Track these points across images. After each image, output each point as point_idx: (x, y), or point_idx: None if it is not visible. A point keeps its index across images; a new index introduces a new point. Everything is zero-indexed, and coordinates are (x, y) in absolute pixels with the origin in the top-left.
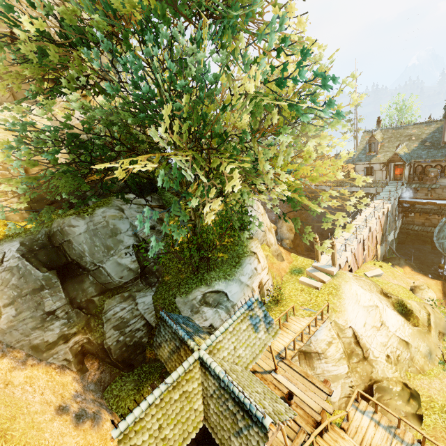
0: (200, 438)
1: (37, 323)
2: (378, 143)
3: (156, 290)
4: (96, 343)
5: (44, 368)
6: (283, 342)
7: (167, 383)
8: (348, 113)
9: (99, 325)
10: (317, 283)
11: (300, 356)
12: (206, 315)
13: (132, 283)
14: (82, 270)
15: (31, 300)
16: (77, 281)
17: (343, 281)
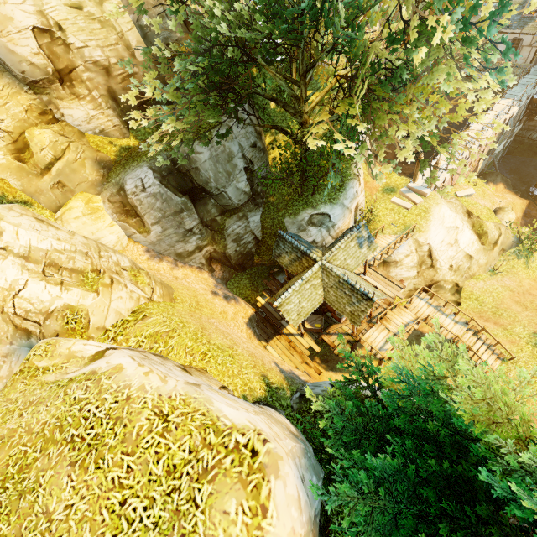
0: None
1: (180, 237)
2: None
3: (263, 211)
4: (220, 252)
5: (189, 269)
6: (371, 254)
7: (303, 279)
8: None
9: (222, 239)
10: (408, 205)
11: (380, 264)
12: (311, 233)
13: (245, 205)
14: (205, 193)
15: (173, 220)
16: (201, 204)
17: (434, 204)
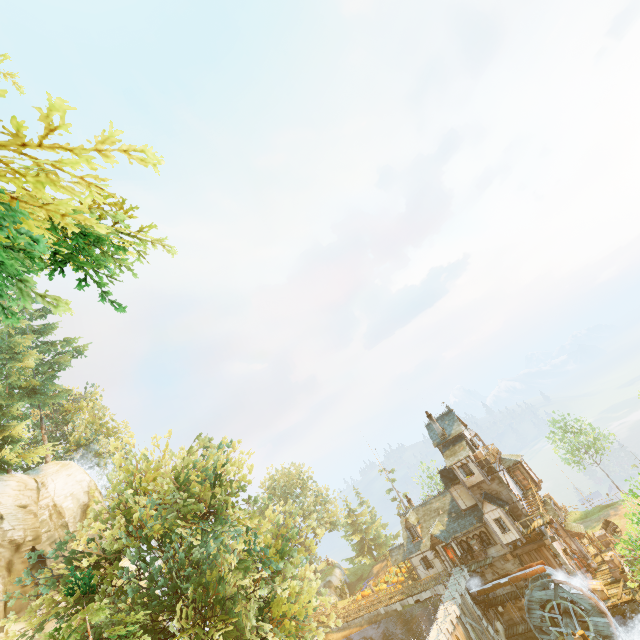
0: None
1: None
2: (415, 527)
3: None
4: None
5: None
6: None
7: None
8: (389, 491)
9: None
10: None
11: None
12: None
13: None
14: None
15: None
16: None
17: None
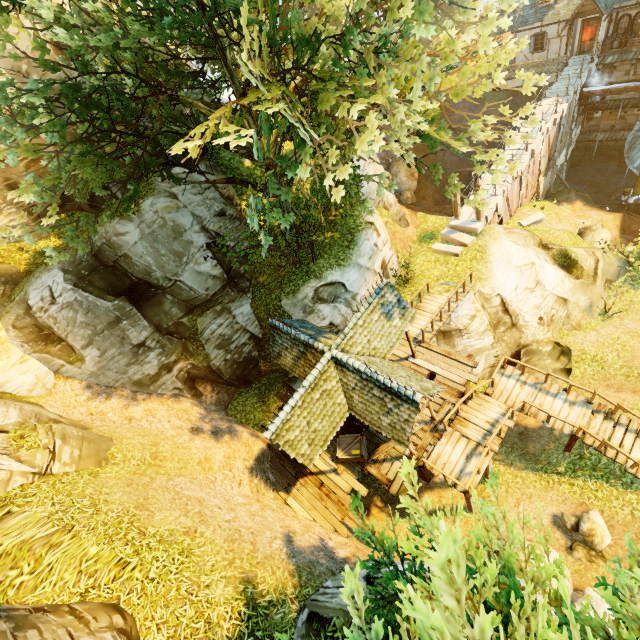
0: (344, 427)
1: (130, 358)
2: None
3: (253, 297)
4: (202, 367)
5: (157, 401)
6: (419, 326)
7: (305, 386)
8: None
9: (199, 347)
10: (456, 249)
11: (438, 337)
12: (323, 313)
13: (221, 294)
14: (155, 289)
15: (111, 336)
16: (153, 305)
17: (491, 240)
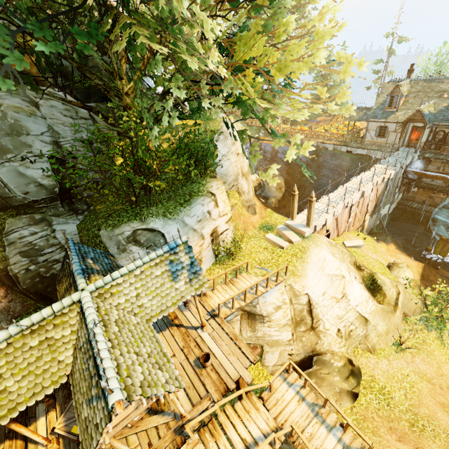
0: None
1: None
2: (401, 97)
3: (83, 219)
4: None
5: None
6: (224, 299)
7: (20, 325)
8: (378, 62)
9: None
10: (283, 243)
11: (243, 316)
12: (135, 255)
13: (46, 205)
14: None
15: None
16: None
17: (314, 245)
